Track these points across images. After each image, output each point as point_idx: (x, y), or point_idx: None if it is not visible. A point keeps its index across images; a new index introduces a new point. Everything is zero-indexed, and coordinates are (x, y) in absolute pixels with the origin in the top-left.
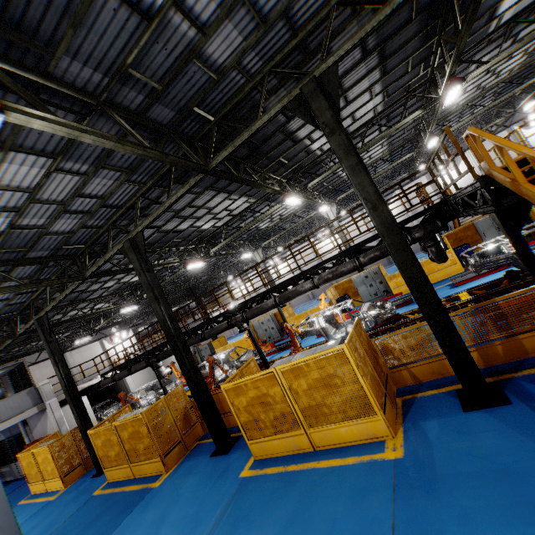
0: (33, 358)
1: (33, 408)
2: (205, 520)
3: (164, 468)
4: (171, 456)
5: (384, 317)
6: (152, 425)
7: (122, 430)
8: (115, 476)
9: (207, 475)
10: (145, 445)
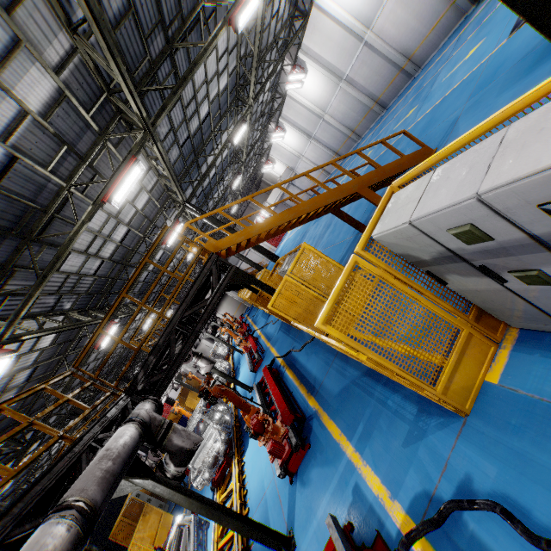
0: None
1: None
2: None
3: None
4: None
5: None
6: None
7: None
8: None
9: None
10: None
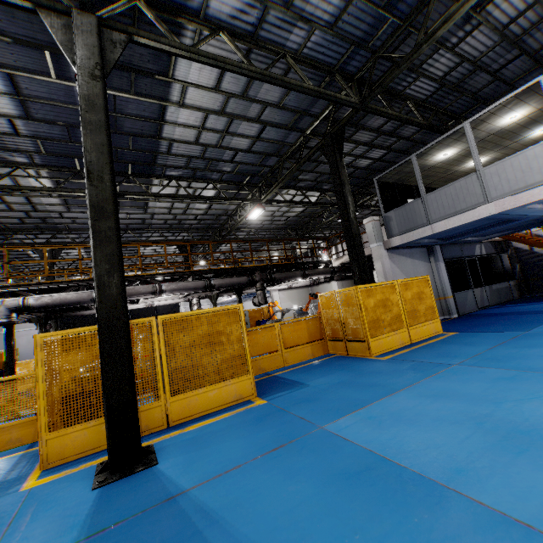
0: None
1: None
2: None
3: None
4: None
5: None
6: None
7: None
8: None
9: None
10: None
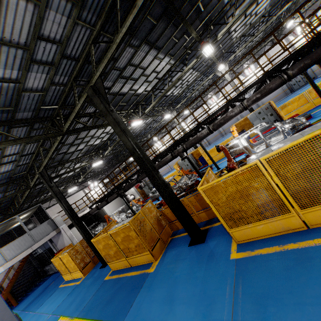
0: (46, 204)
1: (52, 231)
2: (218, 299)
3: (153, 258)
4: (156, 249)
5: (298, 127)
6: (138, 229)
7: (116, 236)
8: (117, 266)
9: (195, 260)
10: (135, 244)
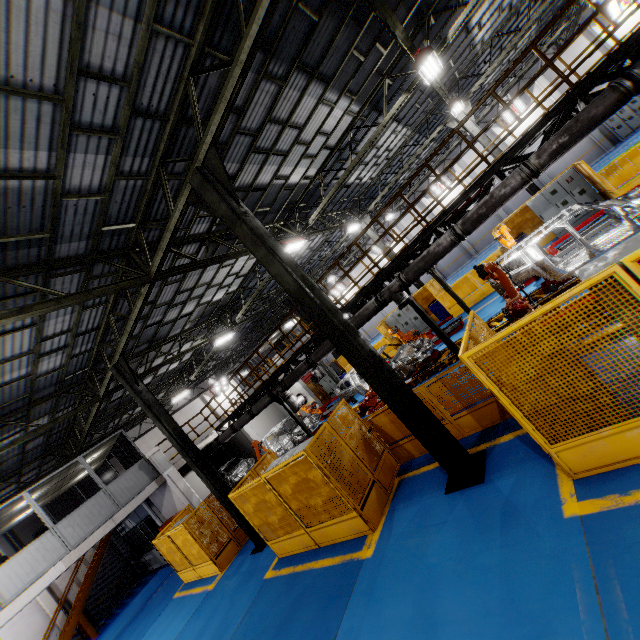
0: (134, 432)
1: (150, 484)
2: (559, 622)
3: (366, 526)
4: (370, 505)
5: None
6: (326, 465)
7: (279, 483)
8: (287, 548)
9: (469, 524)
10: (323, 497)
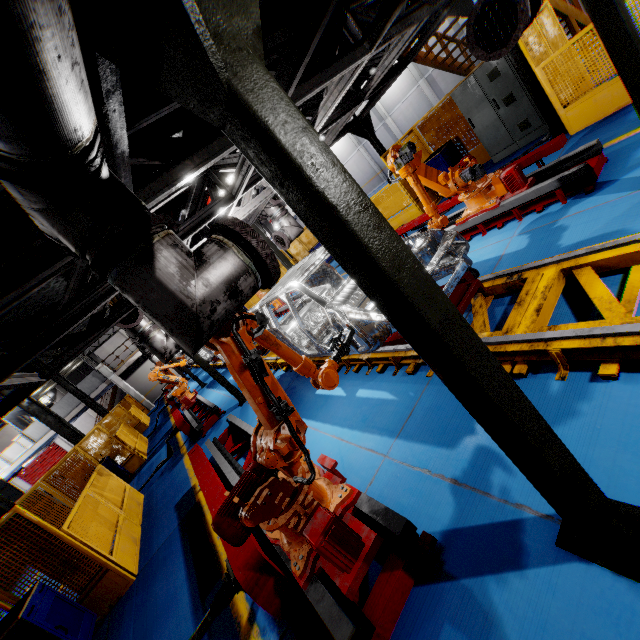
0: None
1: (102, 384)
2: None
3: None
4: None
5: None
6: None
7: None
8: None
9: None
10: None
